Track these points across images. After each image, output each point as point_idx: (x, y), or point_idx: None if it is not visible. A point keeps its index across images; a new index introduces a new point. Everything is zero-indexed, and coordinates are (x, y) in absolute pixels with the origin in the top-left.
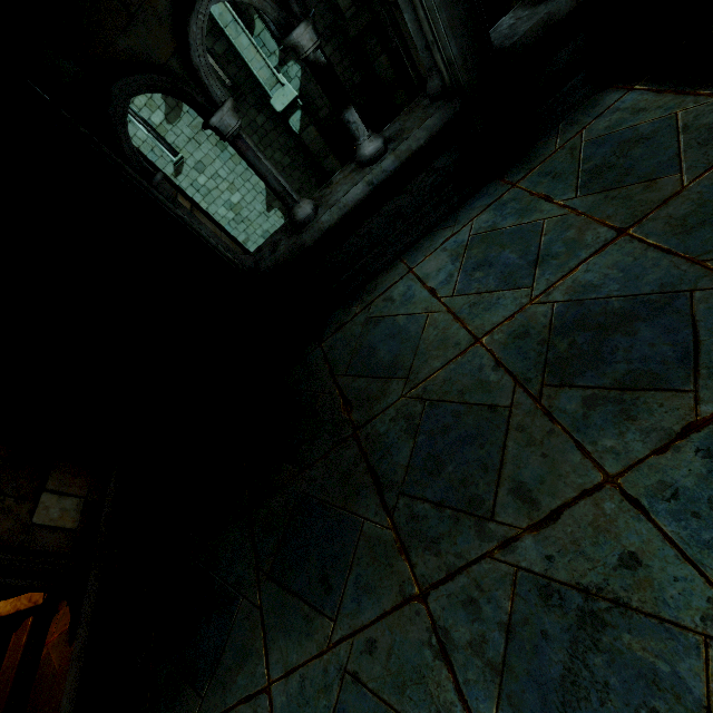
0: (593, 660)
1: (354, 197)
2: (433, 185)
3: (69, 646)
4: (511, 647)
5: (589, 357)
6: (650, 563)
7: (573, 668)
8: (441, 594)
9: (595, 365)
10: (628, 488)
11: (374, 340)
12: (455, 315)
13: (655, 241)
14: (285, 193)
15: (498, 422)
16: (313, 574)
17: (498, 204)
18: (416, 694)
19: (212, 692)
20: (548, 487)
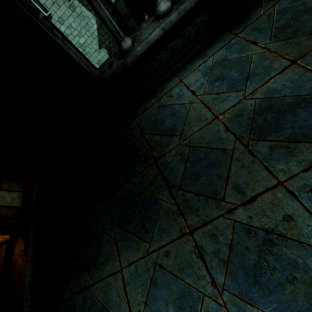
0: (268, 258)
1: (154, 37)
2: (195, 33)
3: (25, 256)
4: (232, 253)
5: (273, 126)
6: (297, 219)
7: (259, 261)
8: (199, 232)
9: (276, 130)
10: (289, 187)
11: (163, 117)
12: (205, 105)
13: (311, 67)
14: (116, 32)
15: (227, 157)
16: (138, 224)
17: (228, 46)
18: (188, 272)
19: (95, 272)
20: (251, 186)
